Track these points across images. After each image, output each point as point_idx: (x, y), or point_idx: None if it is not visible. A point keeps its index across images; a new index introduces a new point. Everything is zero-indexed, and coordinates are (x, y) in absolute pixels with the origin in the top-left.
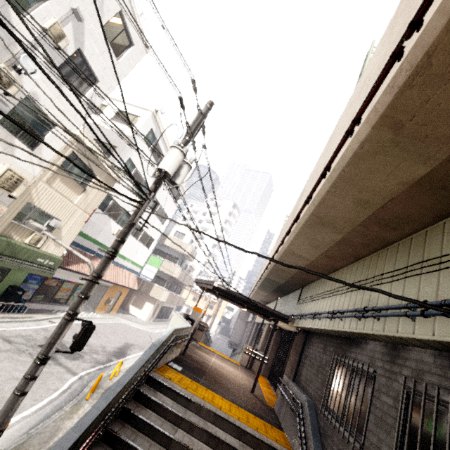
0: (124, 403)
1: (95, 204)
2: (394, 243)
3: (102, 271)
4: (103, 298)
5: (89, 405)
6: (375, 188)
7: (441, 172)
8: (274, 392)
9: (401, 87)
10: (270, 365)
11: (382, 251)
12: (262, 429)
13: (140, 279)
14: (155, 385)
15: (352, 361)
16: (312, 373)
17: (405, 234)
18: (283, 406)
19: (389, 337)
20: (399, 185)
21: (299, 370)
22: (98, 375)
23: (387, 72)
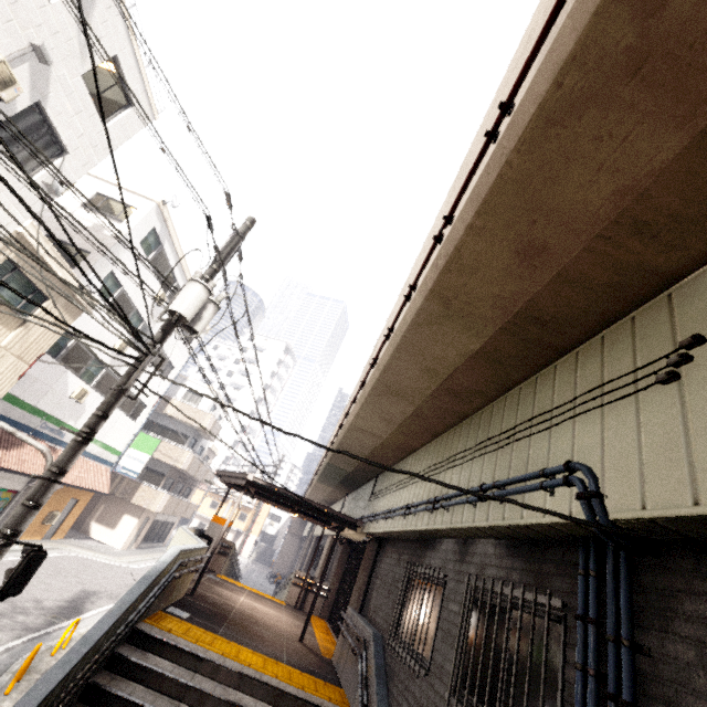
0: (93, 672)
1: (43, 346)
2: (469, 417)
3: (67, 464)
4: (39, 512)
5: (12, 703)
6: (438, 357)
7: (492, 347)
8: (336, 639)
9: (442, 269)
10: (332, 600)
11: (458, 426)
12: (311, 688)
13: (117, 474)
14: (143, 643)
15: (425, 568)
16: (383, 595)
17: (476, 407)
18: (344, 651)
19: (456, 529)
20: (459, 356)
21: (368, 595)
22: (27, 651)
23: (432, 250)
